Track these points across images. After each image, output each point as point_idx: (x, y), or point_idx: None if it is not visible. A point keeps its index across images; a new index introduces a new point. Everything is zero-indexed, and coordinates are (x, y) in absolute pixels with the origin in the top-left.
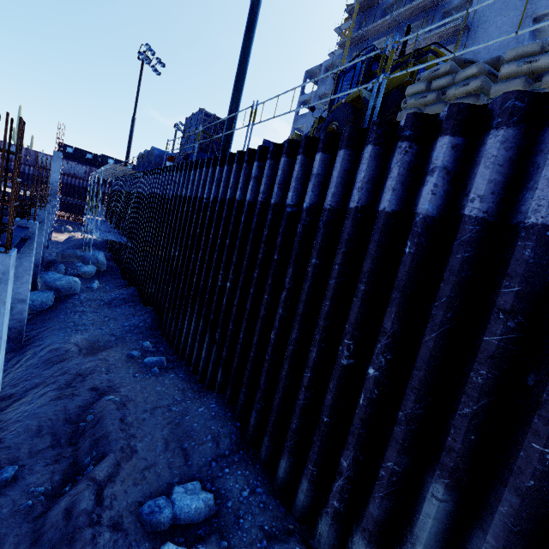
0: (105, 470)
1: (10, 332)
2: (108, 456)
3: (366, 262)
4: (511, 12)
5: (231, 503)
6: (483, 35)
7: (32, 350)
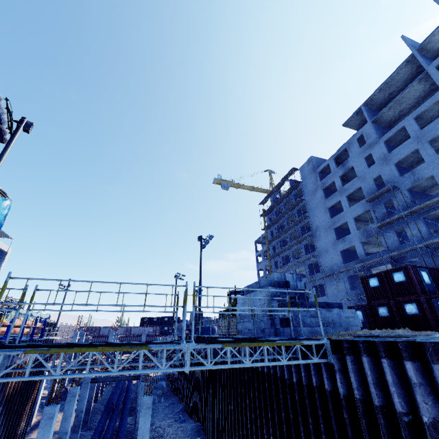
0: (168, 438)
1: None
2: (169, 436)
3: None
4: (320, 208)
5: None
6: (315, 217)
7: None
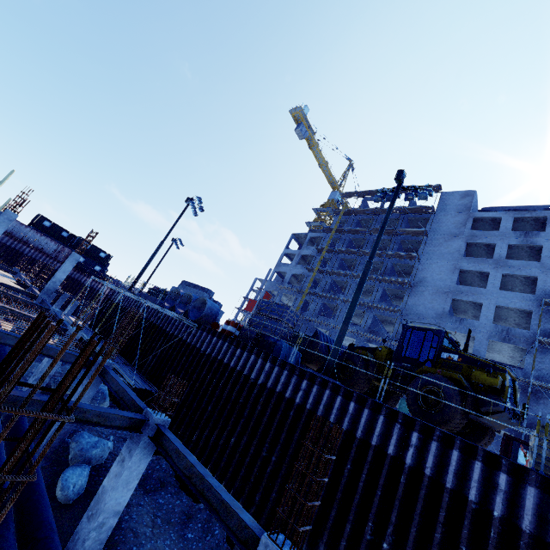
0: None
1: None
2: None
3: None
4: (446, 261)
5: None
6: (429, 267)
7: None
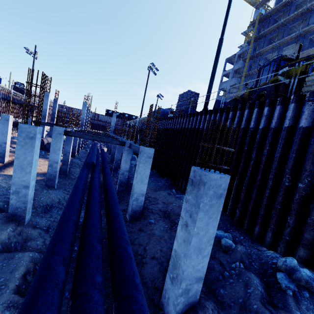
0: None
1: (122, 183)
2: None
3: (295, 146)
4: None
5: (237, 239)
6: None
7: (130, 190)
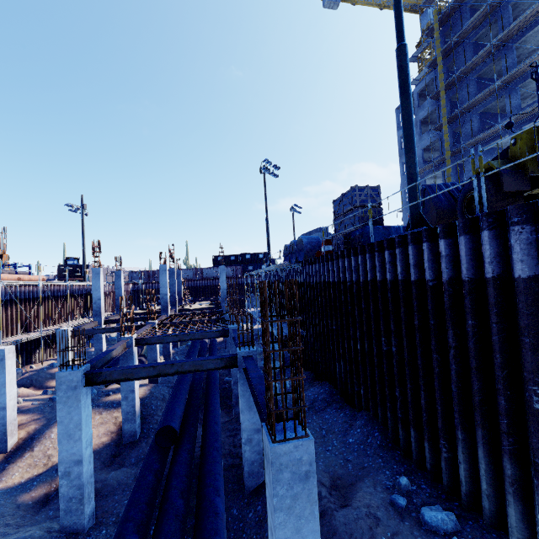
0: None
1: (253, 466)
2: None
3: None
4: None
5: None
6: None
7: None
